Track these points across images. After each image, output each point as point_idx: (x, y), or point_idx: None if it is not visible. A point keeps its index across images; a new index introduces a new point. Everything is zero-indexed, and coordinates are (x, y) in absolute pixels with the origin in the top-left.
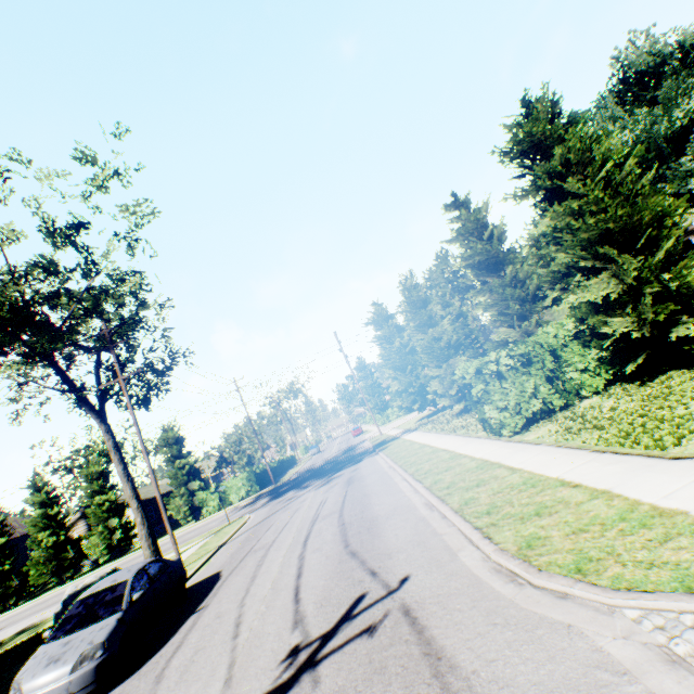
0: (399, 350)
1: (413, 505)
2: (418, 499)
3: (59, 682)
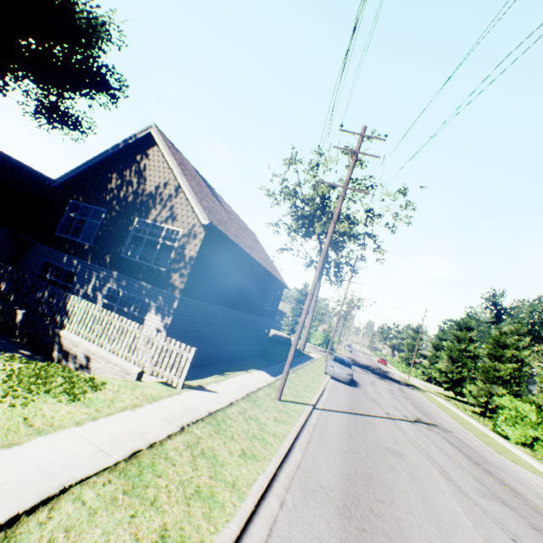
0: (460, 350)
1: (449, 422)
2: (451, 421)
3: (343, 374)
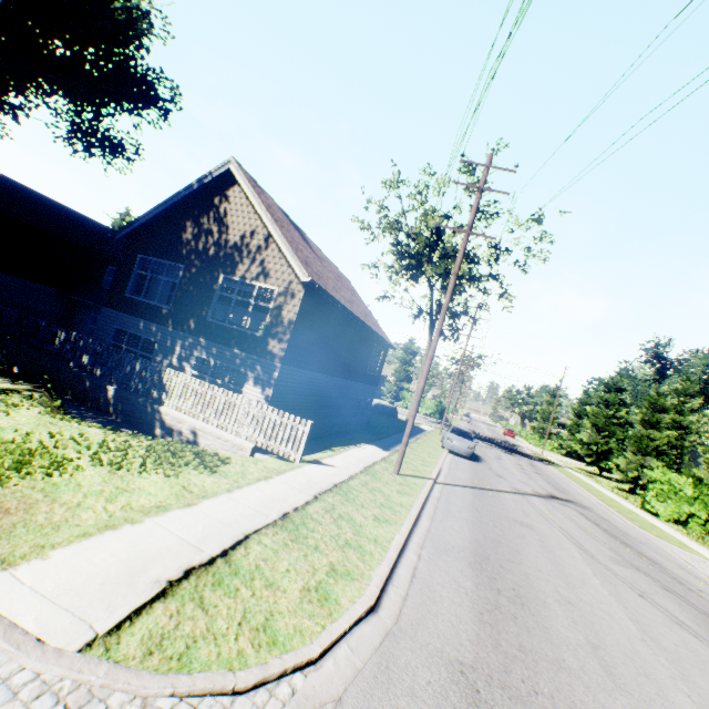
0: (608, 417)
1: (588, 498)
2: (590, 498)
3: (463, 448)
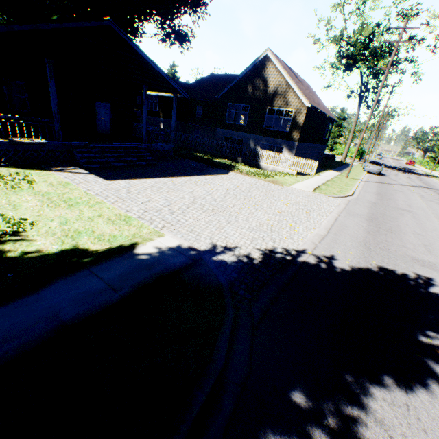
0: None
1: None
2: None
3: (375, 170)
